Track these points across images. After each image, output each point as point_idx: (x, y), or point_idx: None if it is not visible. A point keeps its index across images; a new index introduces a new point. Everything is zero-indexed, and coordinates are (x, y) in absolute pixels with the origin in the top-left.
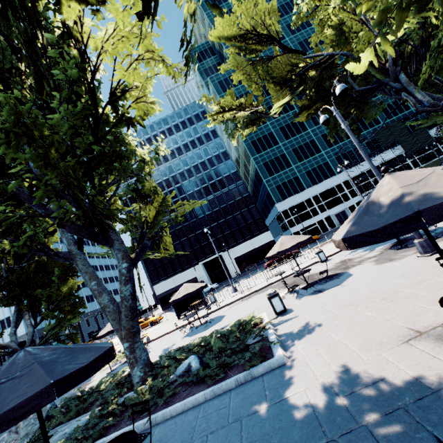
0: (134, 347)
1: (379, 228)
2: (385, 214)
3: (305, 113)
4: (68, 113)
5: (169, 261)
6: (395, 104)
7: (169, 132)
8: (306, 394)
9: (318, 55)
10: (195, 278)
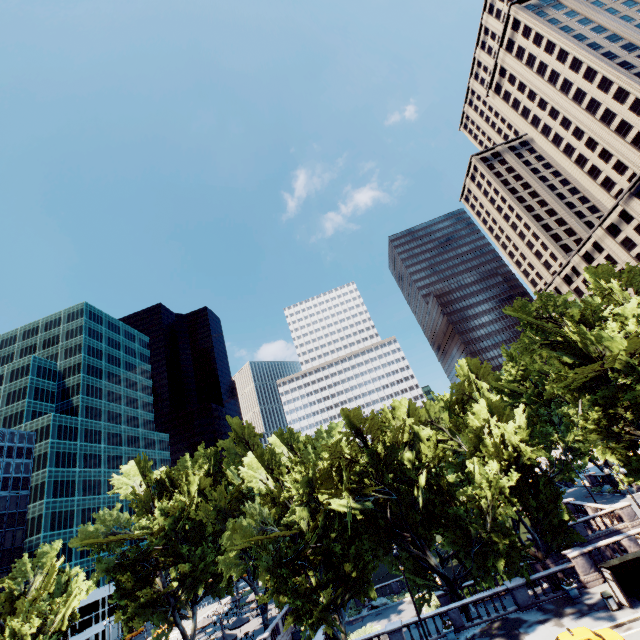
0: None
1: None
2: None
3: None
4: None
5: None
6: None
7: None
8: (251, 633)
9: None
10: None
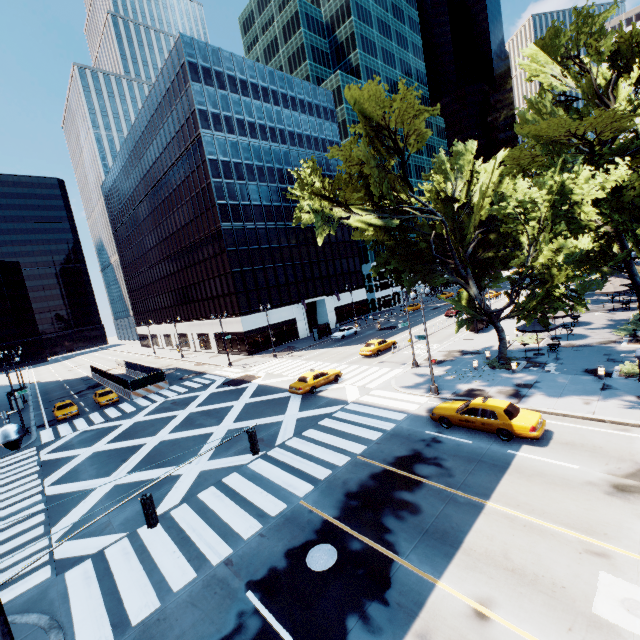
0: None
1: None
2: None
3: None
4: None
5: (266, 288)
6: None
7: (293, 104)
8: None
9: None
10: (294, 320)
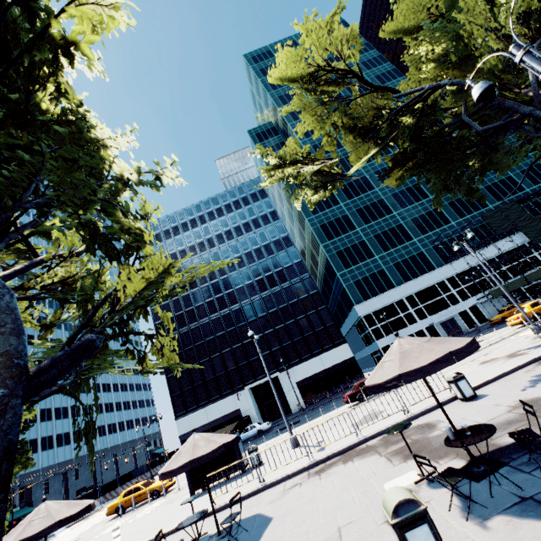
0: None
1: None
2: None
3: (397, 173)
4: None
5: (202, 383)
6: (504, 184)
7: (219, 213)
8: None
9: (416, 90)
10: (238, 411)
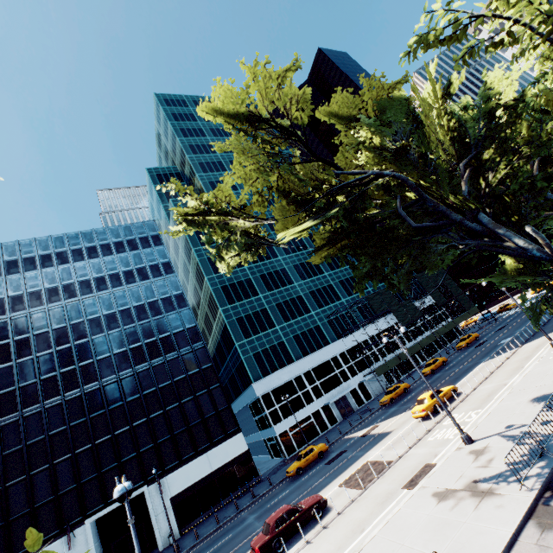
0: None
1: None
2: None
3: (326, 250)
4: None
5: (2, 526)
6: None
7: (91, 253)
8: None
9: (359, 172)
10: None
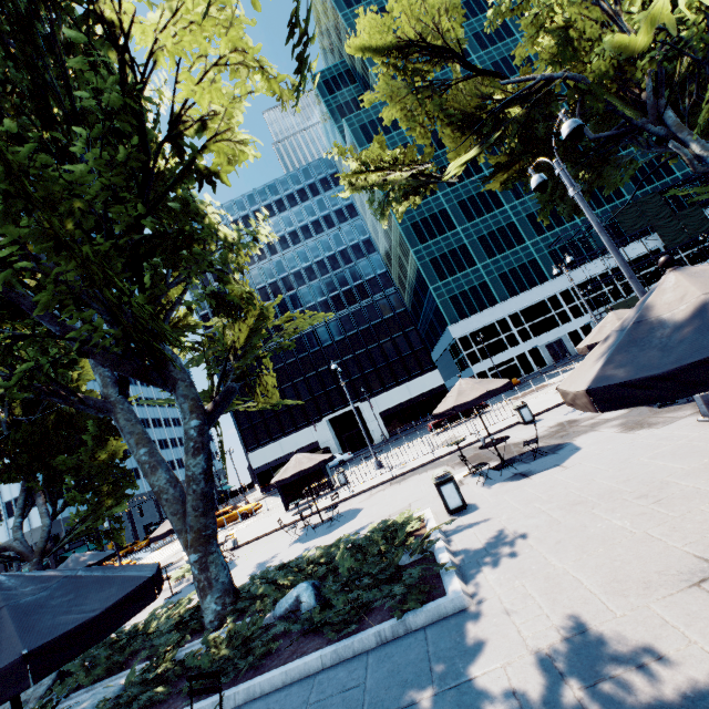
0: (207, 562)
1: (666, 373)
2: (677, 346)
3: (502, 176)
4: (97, 159)
5: (274, 415)
6: (650, 165)
7: (279, 207)
8: (508, 677)
9: (527, 79)
10: (316, 443)
